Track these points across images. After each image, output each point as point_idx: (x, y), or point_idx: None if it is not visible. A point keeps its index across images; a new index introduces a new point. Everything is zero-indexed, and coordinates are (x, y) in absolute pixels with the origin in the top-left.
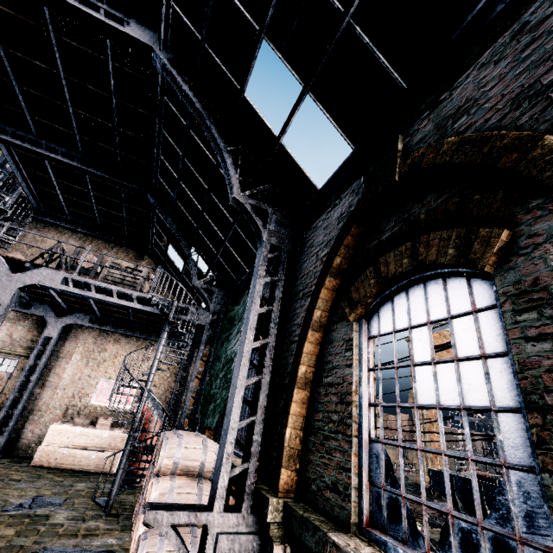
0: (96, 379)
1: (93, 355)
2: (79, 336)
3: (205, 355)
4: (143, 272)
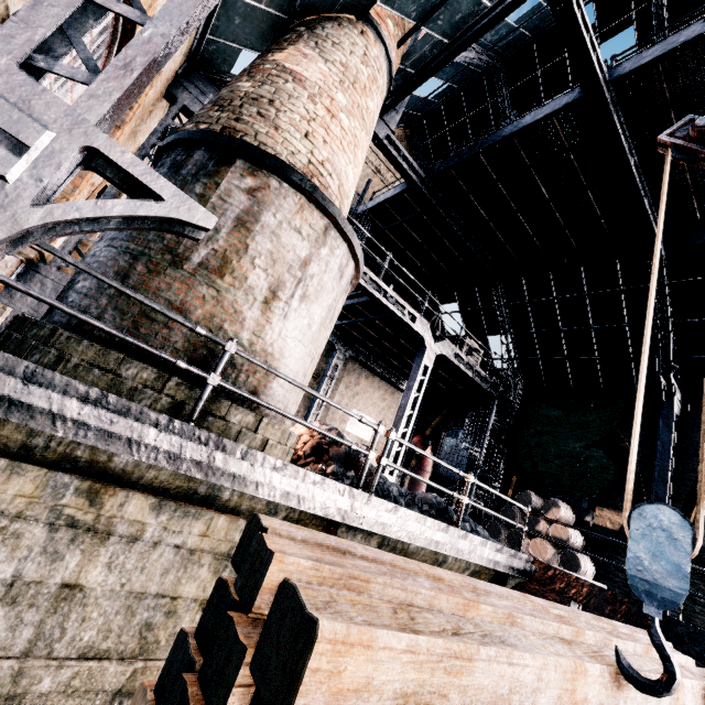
0: (351, 409)
1: (351, 387)
2: (346, 366)
3: (442, 414)
4: (481, 353)
